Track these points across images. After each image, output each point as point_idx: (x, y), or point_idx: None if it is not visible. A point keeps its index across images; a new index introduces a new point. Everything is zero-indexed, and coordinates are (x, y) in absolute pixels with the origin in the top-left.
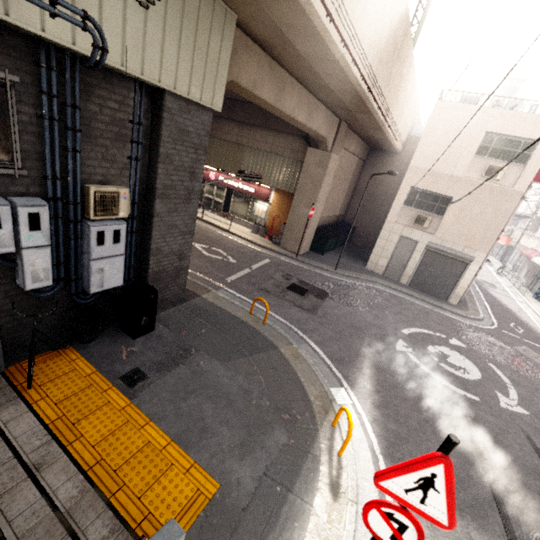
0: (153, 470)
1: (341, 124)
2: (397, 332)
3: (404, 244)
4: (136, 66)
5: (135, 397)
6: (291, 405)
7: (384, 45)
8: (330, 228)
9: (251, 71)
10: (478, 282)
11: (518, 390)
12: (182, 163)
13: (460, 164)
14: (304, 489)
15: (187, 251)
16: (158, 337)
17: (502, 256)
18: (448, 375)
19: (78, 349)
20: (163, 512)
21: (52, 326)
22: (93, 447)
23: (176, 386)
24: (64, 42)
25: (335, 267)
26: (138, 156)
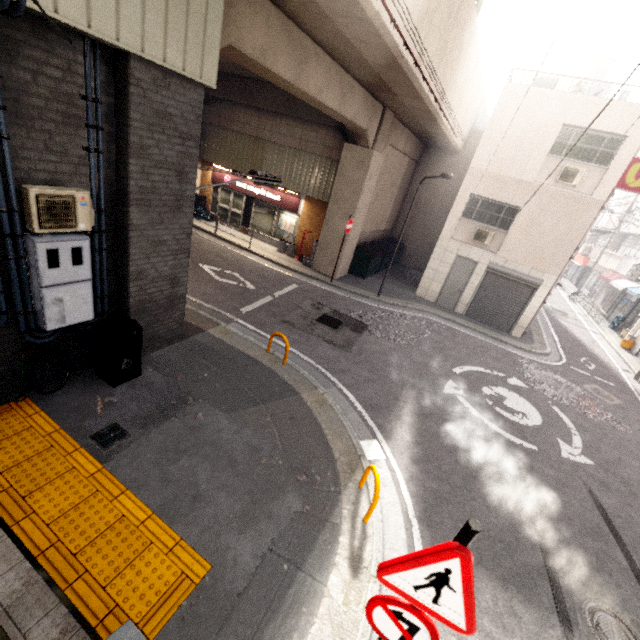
0: (125, 551)
1: (385, 112)
2: (447, 372)
3: (461, 265)
4: (78, 13)
5: (109, 461)
6: (310, 463)
7: (436, 2)
8: (373, 246)
9: (257, 33)
10: (548, 310)
11: (583, 436)
12: (165, 158)
13: (530, 166)
14: (317, 566)
15: (182, 275)
16: (146, 383)
17: (578, 279)
18: (503, 421)
19: (38, 401)
20: (134, 604)
21: None
22: (47, 526)
23: (165, 444)
24: None
25: (378, 294)
26: (100, 147)
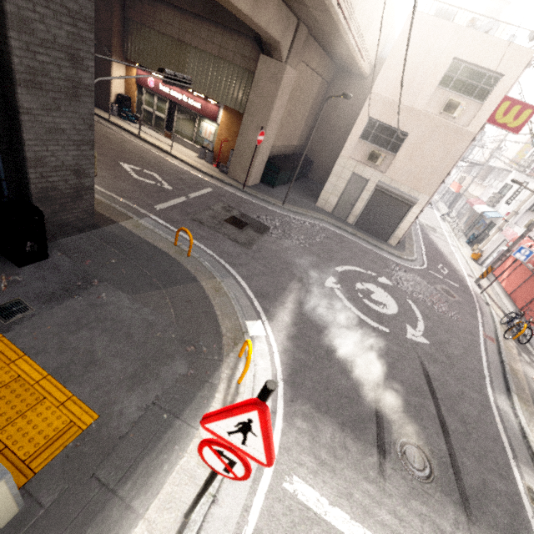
0: (18, 405)
1: (299, 26)
2: (331, 270)
3: (355, 182)
4: None
5: (9, 331)
6: (199, 337)
7: None
8: (284, 159)
9: None
10: (422, 226)
11: (426, 323)
12: (53, 37)
13: (421, 95)
14: (193, 415)
15: (88, 167)
16: (53, 265)
17: (451, 202)
18: (368, 309)
19: None
20: (23, 446)
21: None
22: None
23: (66, 318)
24: None
25: (283, 202)
26: None
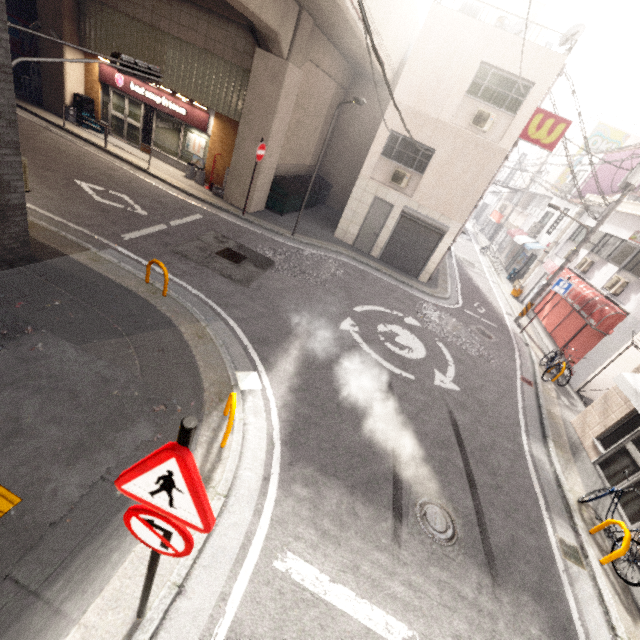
0: None
1: (302, 15)
2: (348, 310)
3: (378, 207)
4: None
5: None
6: (173, 394)
7: None
8: (294, 180)
9: None
10: (459, 260)
11: (458, 367)
12: None
13: (448, 105)
14: None
15: (13, 179)
16: None
17: (492, 235)
18: (390, 354)
19: None
20: None
21: None
22: None
23: None
24: None
25: (292, 232)
26: None
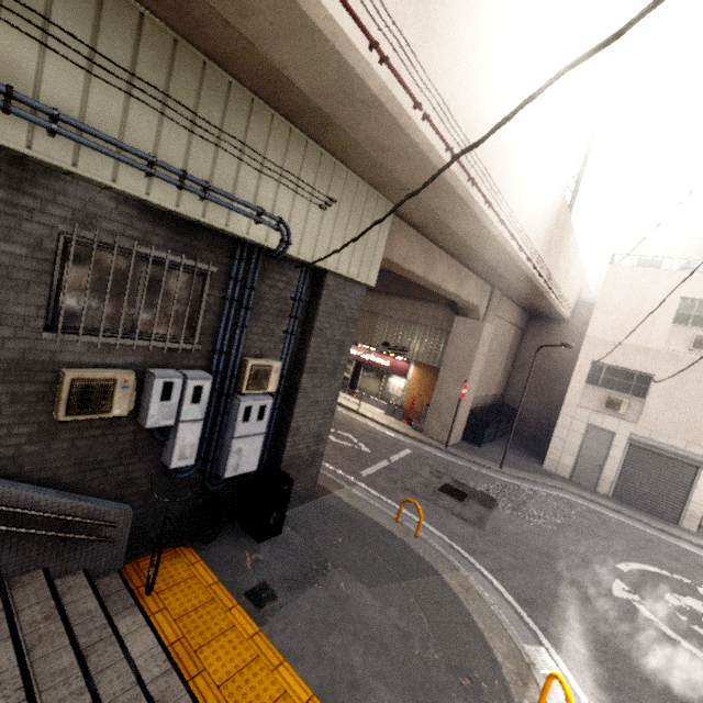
0: None
1: (494, 291)
2: (610, 567)
3: (595, 435)
4: (308, 253)
5: (264, 623)
6: (470, 664)
7: (540, 218)
8: (487, 411)
9: (402, 248)
10: None
11: None
12: (333, 336)
13: (654, 335)
14: None
15: (325, 433)
16: (286, 542)
17: None
18: None
19: (197, 550)
20: None
21: (177, 516)
22: (218, 688)
23: (313, 613)
24: (259, 240)
25: (500, 464)
26: (294, 330)
